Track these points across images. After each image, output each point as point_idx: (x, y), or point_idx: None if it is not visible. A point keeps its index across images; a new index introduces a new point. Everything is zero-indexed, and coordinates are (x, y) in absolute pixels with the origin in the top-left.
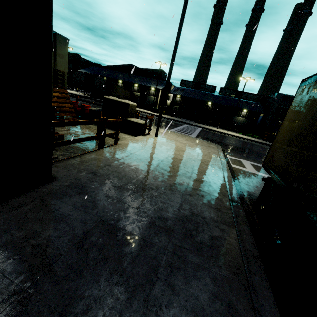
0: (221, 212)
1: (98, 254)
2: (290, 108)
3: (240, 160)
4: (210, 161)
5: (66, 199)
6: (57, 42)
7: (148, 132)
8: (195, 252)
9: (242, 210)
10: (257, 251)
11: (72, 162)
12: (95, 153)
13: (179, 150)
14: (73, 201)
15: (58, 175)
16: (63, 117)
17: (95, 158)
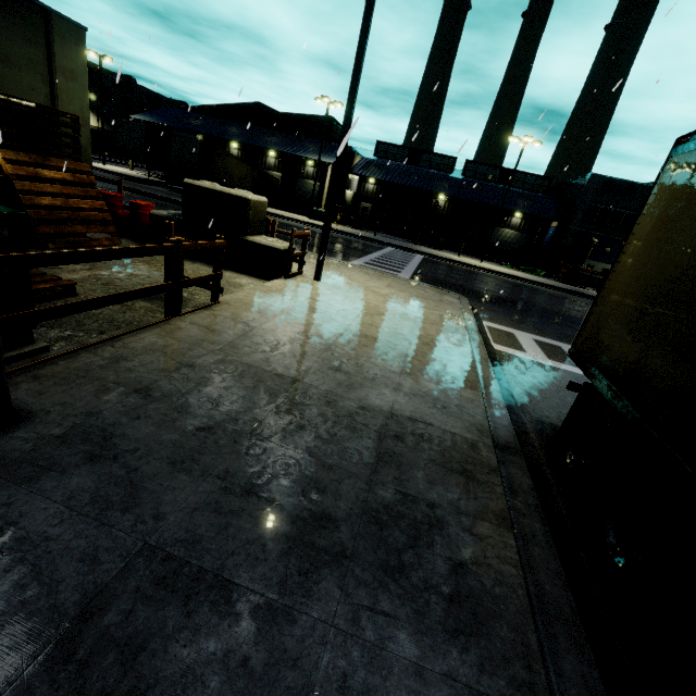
0: (475, 484)
1: (120, 676)
2: (644, 213)
3: (511, 331)
4: (444, 340)
5: (48, 484)
6: (54, 36)
7: (299, 271)
8: (413, 625)
9: (526, 473)
10: (572, 599)
11: (87, 362)
12: (157, 331)
13: (372, 313)
14: (67, 487)
15: (38, 403)
16: (82, 235)
17: (155, 347)
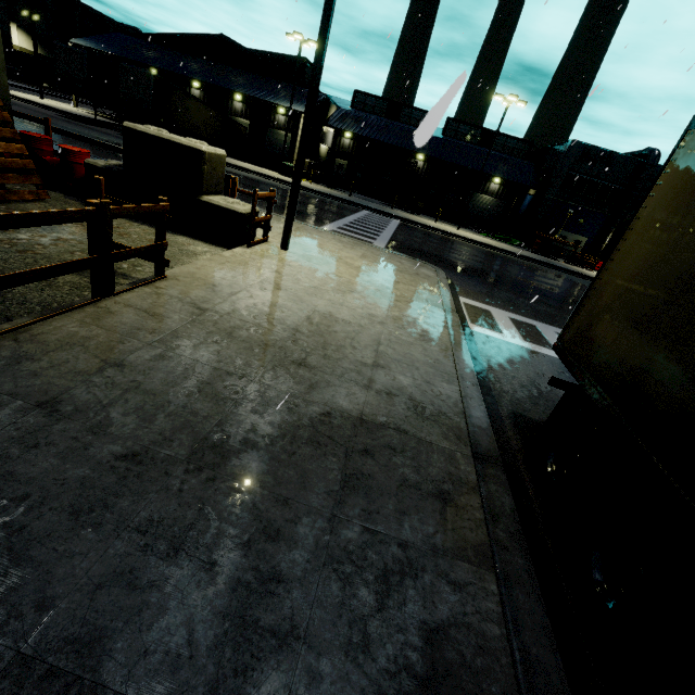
0: (453, 509)
1: None
2: (653, 195)
3: (488, 308)
4: (421, 322)
5: None
6: None
7: (264, 237)
8: None
9: (507, 490)
10: (561, 663)
11: None
12: (80, 317)
13: (344, 290)
14: None
15: None
16: None
17: (74, 339)
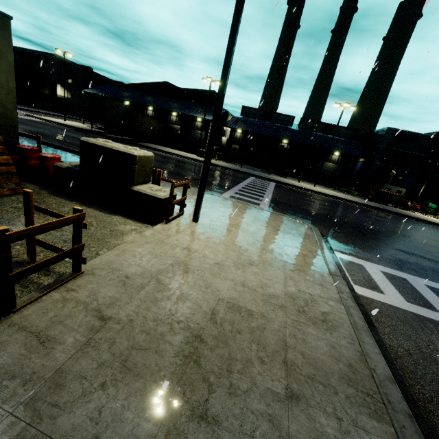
0: None
1: None
2: None
3: (360, 263)
4: (317, 298)
5: None
6: None
7: (180, 213)
8: None
9: None
10: None
11: None
12: None
13: (244, 263)
14: None
15: None
16: None
17: None
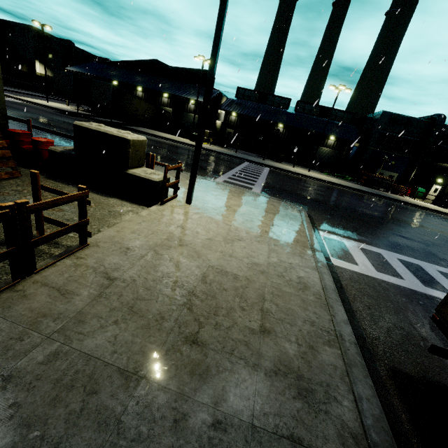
0: None
1: None
2: None
3: (342, 240)
4: (295, 266)
5: None
6: None
7: (174, 195)
8: None
9: None
10: None
11: None
12: None
13: (233, 239)
14: None
15: None
16: None
17: None
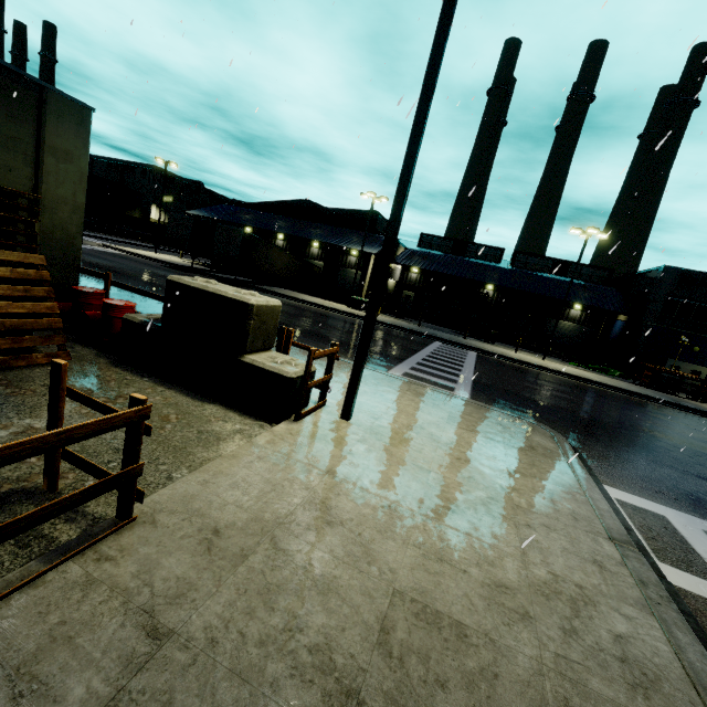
0: None
1: None
2: None
3: (660, 511)
4: (595, 597)
5: None
6: (48, 114)
7: (320, 402)
8: None
9: None
10: None
11: None
12: None
13: (438, 507)
14: None
15: None
16: (0, 352)
17: None
